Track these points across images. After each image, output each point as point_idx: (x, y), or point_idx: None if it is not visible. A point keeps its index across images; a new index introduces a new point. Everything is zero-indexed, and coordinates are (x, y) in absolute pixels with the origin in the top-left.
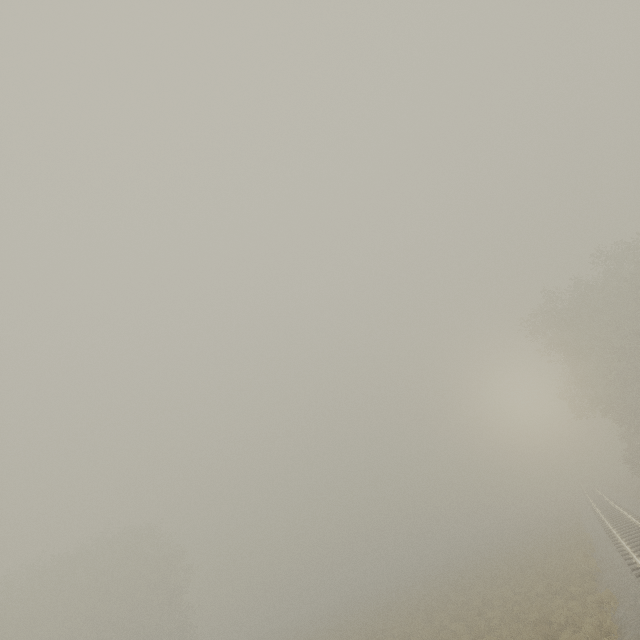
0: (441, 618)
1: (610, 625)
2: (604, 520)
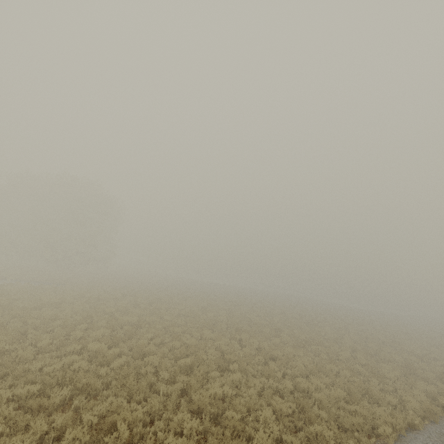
0: None
1: None
2: None
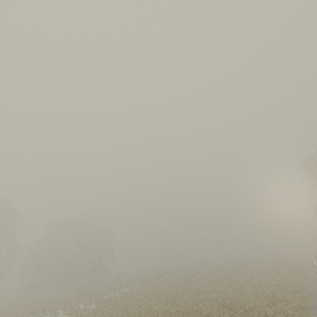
0: (222, 283)
1: (304, 306)
2: (316, 265)
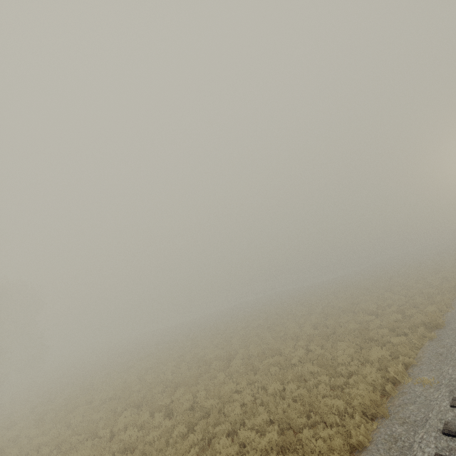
0: None
1: None
2: None
